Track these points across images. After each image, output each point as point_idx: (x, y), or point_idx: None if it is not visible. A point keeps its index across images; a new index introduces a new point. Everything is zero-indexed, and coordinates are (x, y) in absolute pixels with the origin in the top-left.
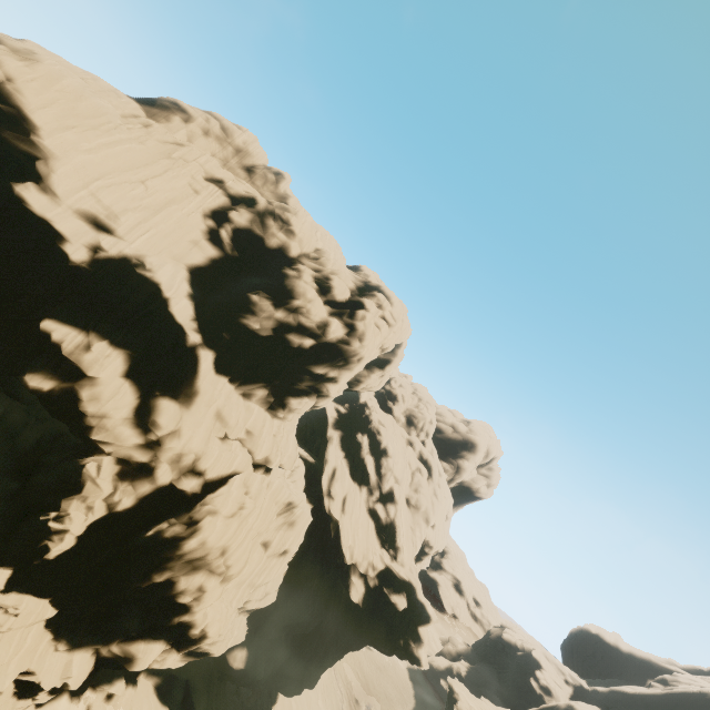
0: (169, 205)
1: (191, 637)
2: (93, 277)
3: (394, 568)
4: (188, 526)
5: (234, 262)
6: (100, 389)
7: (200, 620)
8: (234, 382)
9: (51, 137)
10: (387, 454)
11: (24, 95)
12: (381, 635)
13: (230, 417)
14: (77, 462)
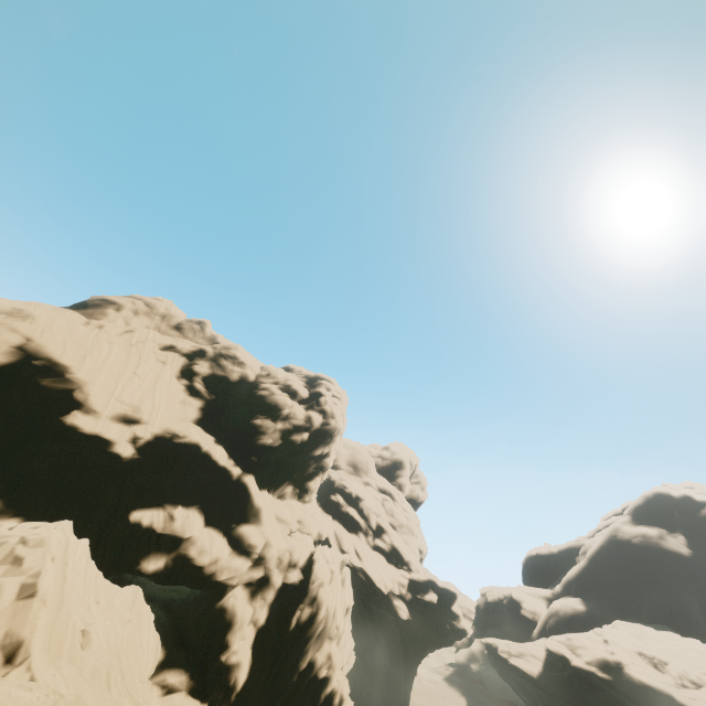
0: (157, 382)
1: None
2: (145, 463)
3: (414, 577)
4: (312, 604)
5: (214, 403)
6: (200, 543)
7: (337, 685)
8: (270, 491)
9: (80, 369)
10: (360, 499)
11: (47, 347)
12: (433, 632)
13: (286, 516)
14: (221, 603)
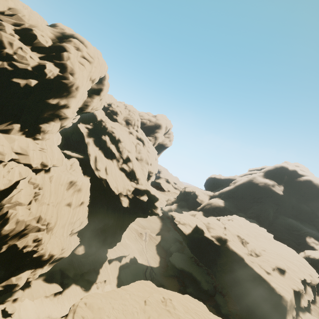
0: None
1: (44, 260)
2: None
3: (138, 187)
4: None
5: None
6: None
7: (44, 253)
8: None
9: None
10: (120, 141)
11: None
12: (141, 213)
13: None
14: None
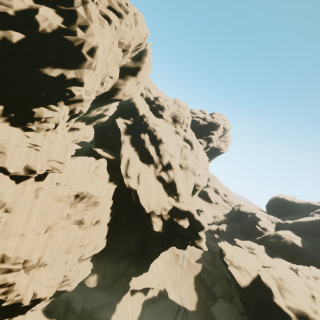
0: None
1: (25, 306)
2: None
3: (178, 206)
4: None
5: None
6: None
7: (20, 300)
8: None
9: None
10: (162, 142)
11: None
12: (177, 242)
13: None
14: None
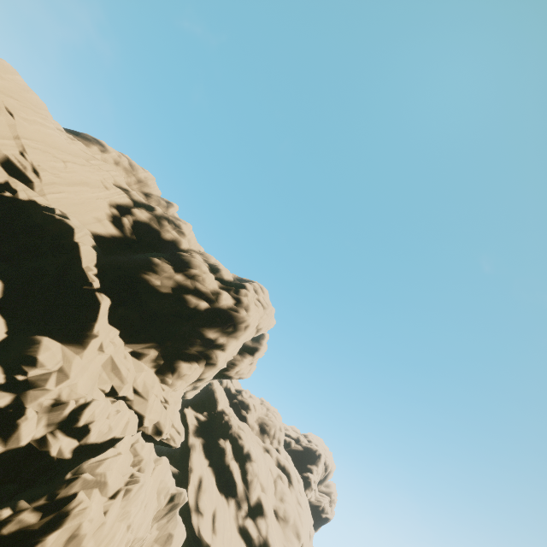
0: (82, 185)
1: None
2: None
3: None
4: (44, 512)
5: (131, 243)
6: None
7: None
8: (124, 337)
9: None
10: (251, 458)
11: None
12: None
13: (118, 369)
14: None
